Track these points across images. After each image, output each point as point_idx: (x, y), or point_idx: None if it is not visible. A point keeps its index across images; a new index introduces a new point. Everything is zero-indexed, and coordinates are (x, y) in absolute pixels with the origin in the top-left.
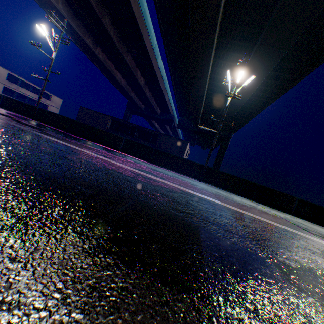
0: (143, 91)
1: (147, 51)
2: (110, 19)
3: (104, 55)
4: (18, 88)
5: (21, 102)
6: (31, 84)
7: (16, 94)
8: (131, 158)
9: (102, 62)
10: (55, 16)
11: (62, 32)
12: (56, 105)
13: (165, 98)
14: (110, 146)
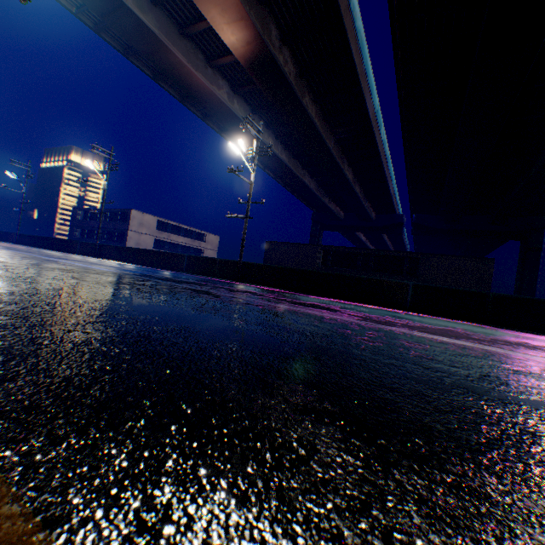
0: (350, 189)
1: (368, 123)
2: (310, 96)
3: (287, 154)
4: (169, 237)
5: (212, 258)
6: (181, 226)
7: (167, 245)
8: (480, 329)
9: (285, 165)
10: (251, 122)
11: (258, 140)
12: (213, 246)
13: (389, 190)
14: (382, 303)
